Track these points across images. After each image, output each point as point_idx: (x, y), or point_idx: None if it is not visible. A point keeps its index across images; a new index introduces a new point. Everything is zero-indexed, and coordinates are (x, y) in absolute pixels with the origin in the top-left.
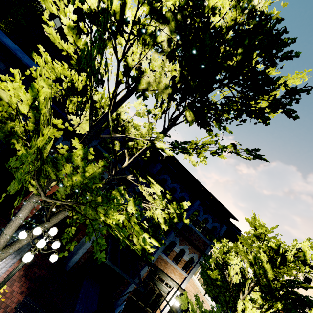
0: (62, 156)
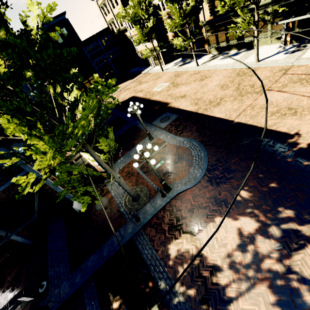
0: None
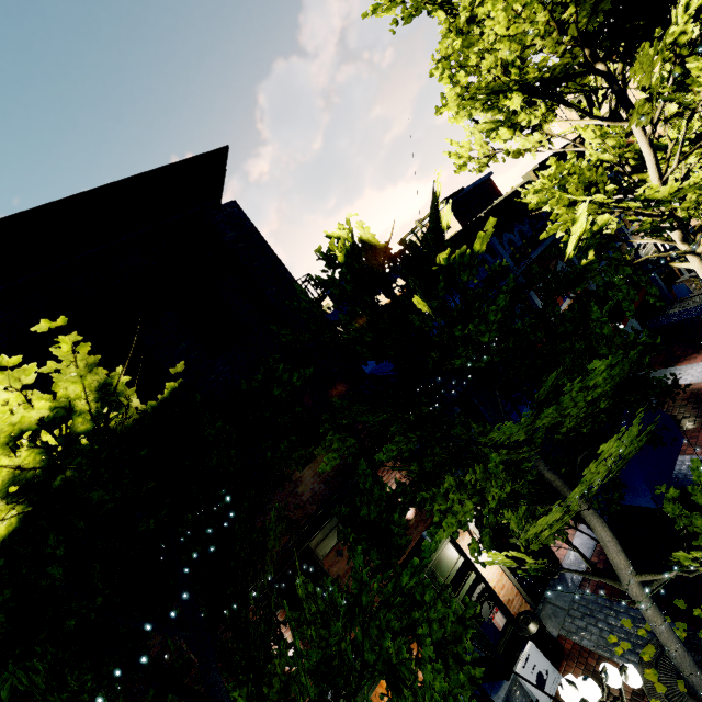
0: None
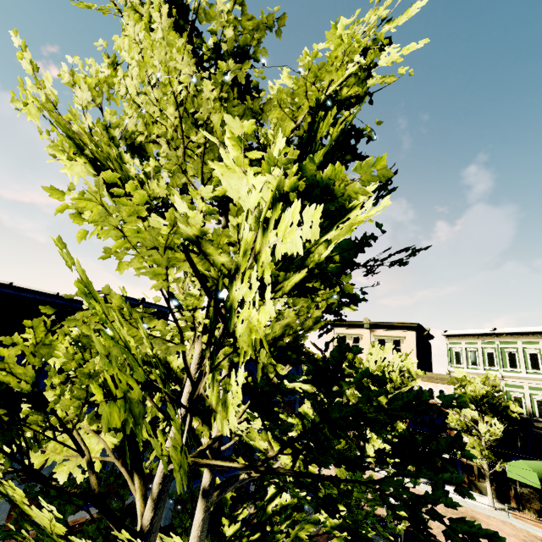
0: None
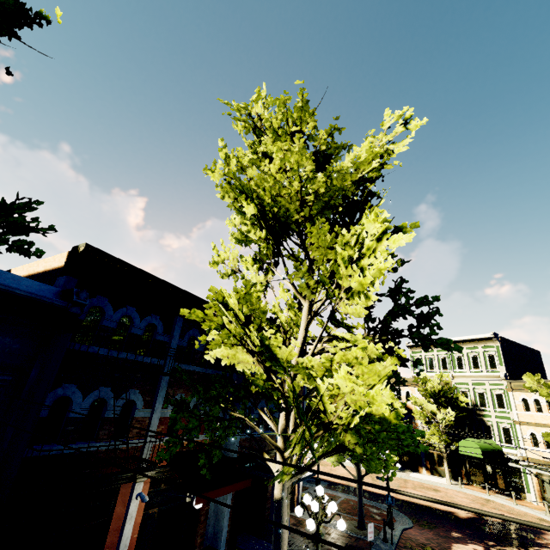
0: (335, 412)
